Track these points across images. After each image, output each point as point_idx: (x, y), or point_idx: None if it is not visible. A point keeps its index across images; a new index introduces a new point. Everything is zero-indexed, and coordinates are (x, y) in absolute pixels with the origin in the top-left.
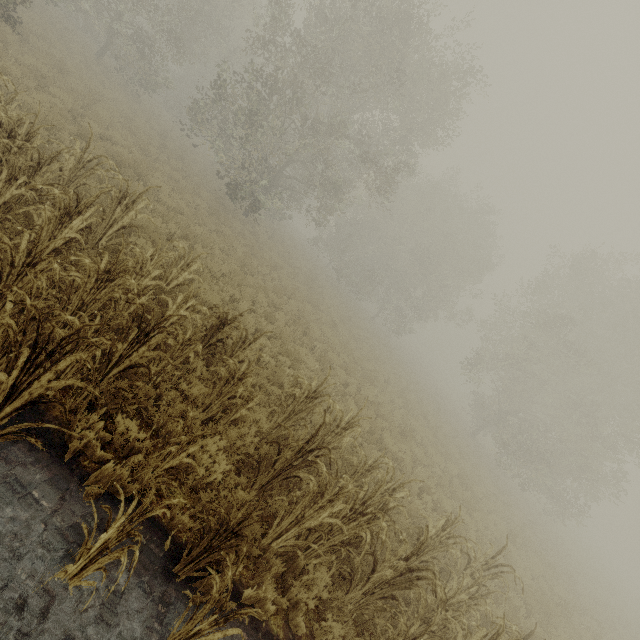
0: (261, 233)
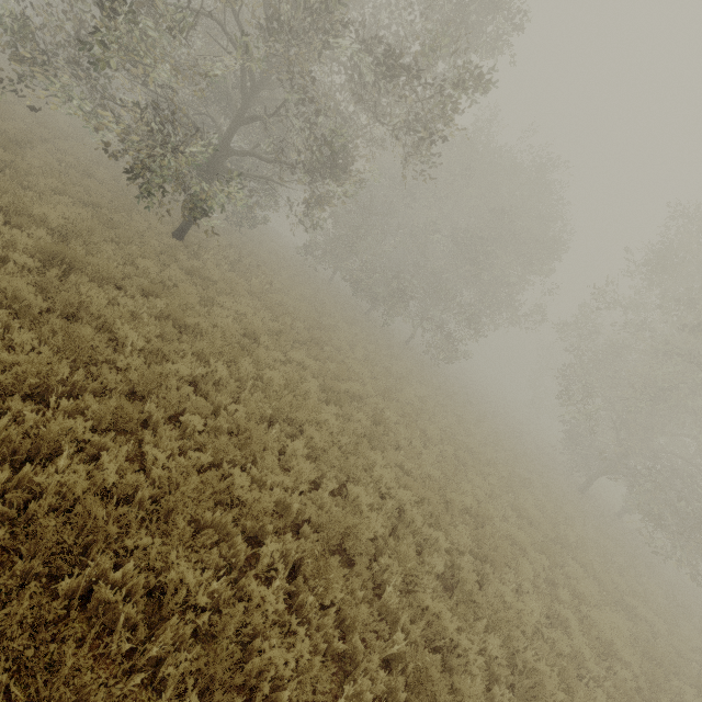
0: (212, 264)
